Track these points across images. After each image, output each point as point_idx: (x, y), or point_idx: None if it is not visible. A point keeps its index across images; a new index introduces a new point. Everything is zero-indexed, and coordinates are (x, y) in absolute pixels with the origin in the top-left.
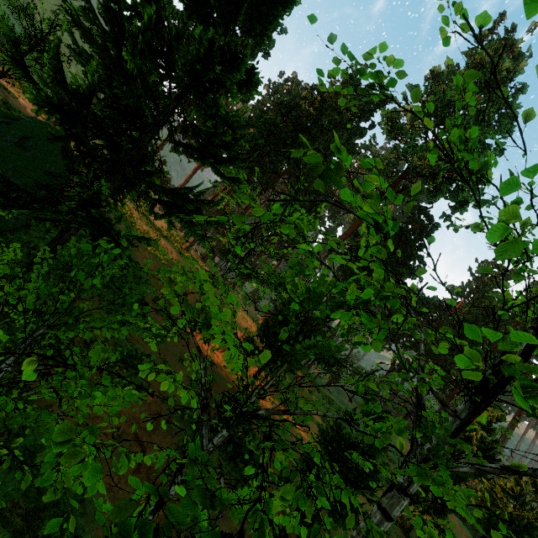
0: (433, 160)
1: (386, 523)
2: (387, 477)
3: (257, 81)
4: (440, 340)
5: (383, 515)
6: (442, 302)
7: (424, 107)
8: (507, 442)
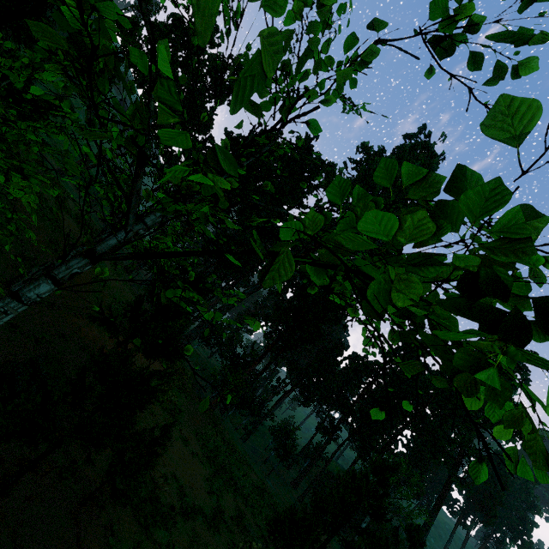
0: (164, 2)
1: (9, 299)
2: (265, 535)
3: (135, 29)
4: (368, 405)
5: (11, 293)
6: (373, 363)
7: (359, 176)
8: (425, 528)
